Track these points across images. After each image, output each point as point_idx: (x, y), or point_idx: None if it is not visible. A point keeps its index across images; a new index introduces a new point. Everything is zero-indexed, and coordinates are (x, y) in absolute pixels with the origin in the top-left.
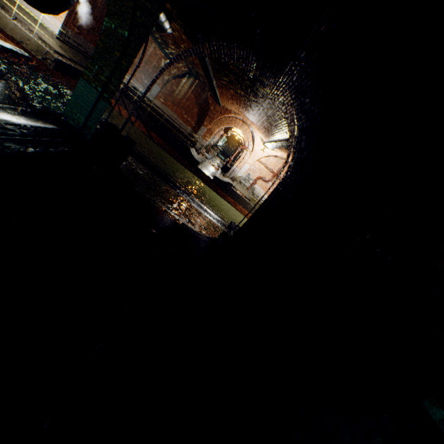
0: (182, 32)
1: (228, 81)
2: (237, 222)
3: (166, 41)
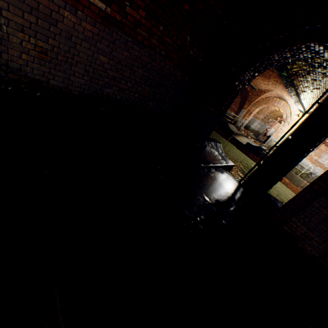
0: None
1: None
2: None
3: None
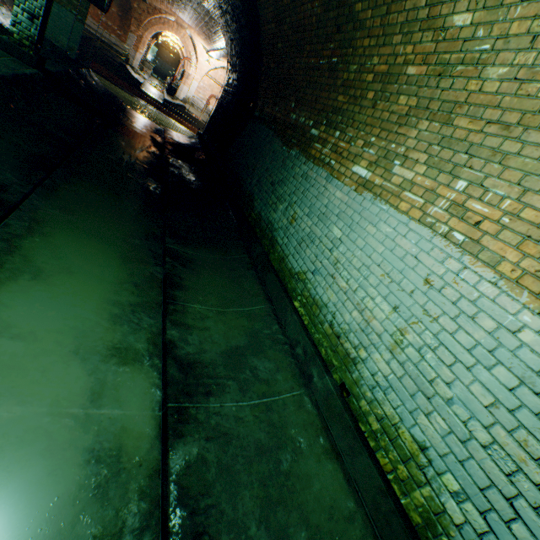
0: None
1: None
2: None
3: None
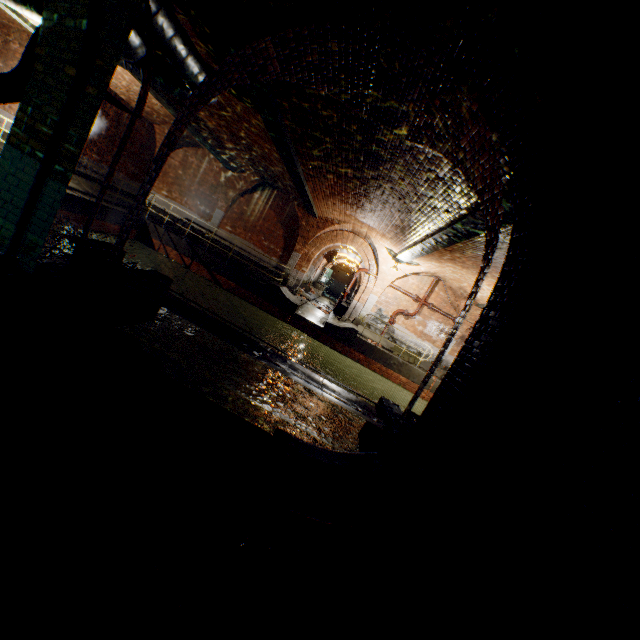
0: (235, 100)
1: (323, 156)
2: (378, 392)
3: (219, 138)
